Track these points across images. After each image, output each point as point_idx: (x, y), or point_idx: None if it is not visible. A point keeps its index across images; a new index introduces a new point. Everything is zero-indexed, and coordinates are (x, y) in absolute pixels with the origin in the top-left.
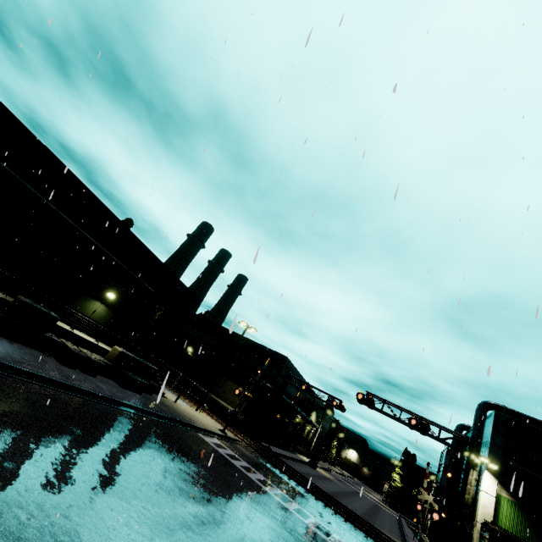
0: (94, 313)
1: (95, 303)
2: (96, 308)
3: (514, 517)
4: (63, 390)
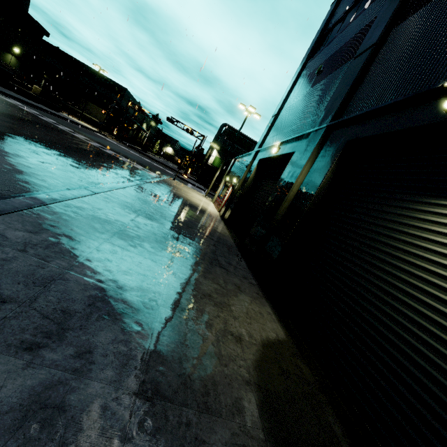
0: (10, 62)
1: (9, 56)
2: (11, 59)
3: (219, 163)
4: (48, 113)
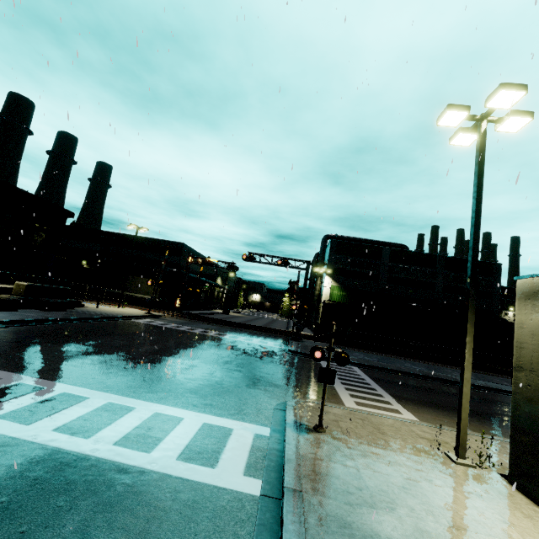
0: None
1: None
2: None
3: (339, 294)
4: (7, 326)
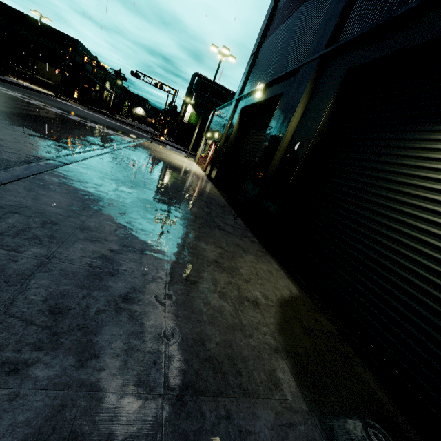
0: None
1: None
2: None
3: (195, 119)
4: None
